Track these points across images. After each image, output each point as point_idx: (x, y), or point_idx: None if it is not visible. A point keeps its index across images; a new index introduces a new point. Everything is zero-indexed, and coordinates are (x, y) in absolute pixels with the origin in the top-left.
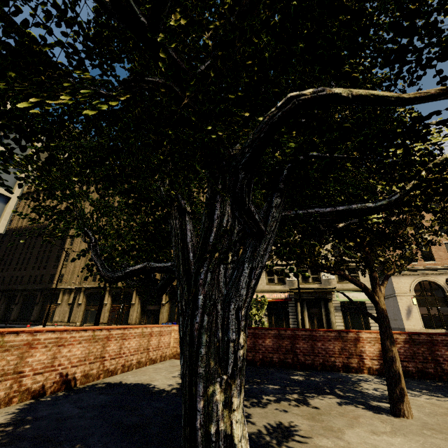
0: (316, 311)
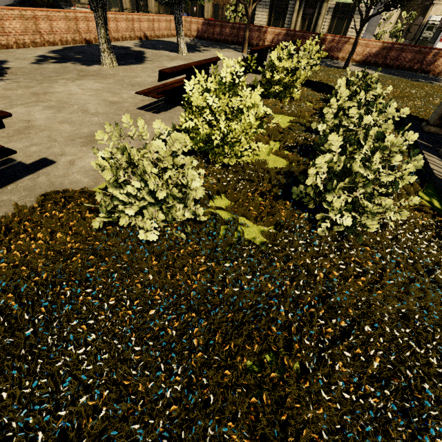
0: (311, 12)
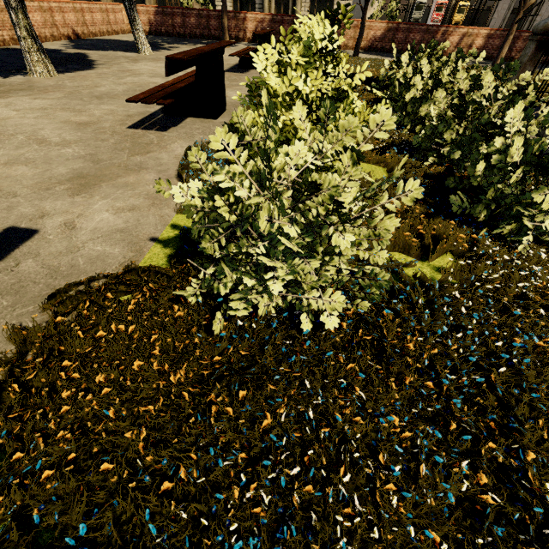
0: None
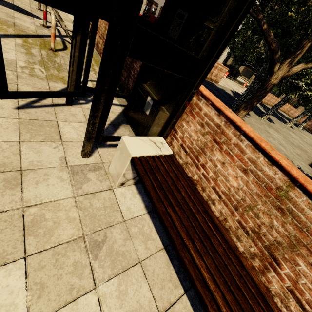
0: None
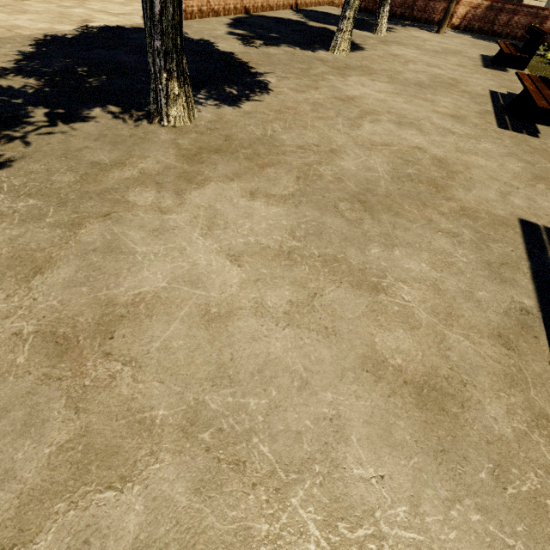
0: None
